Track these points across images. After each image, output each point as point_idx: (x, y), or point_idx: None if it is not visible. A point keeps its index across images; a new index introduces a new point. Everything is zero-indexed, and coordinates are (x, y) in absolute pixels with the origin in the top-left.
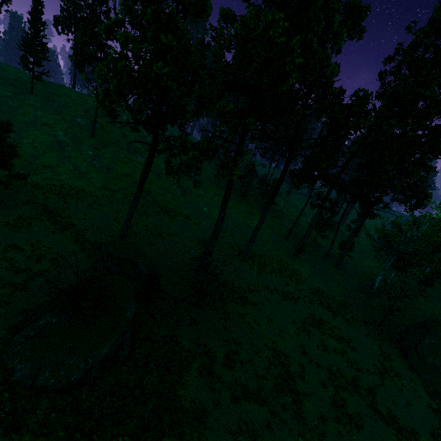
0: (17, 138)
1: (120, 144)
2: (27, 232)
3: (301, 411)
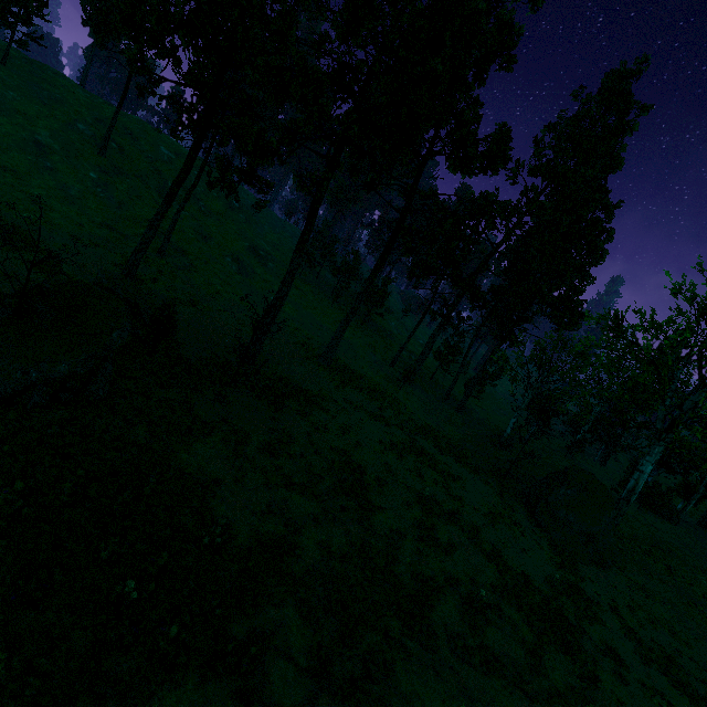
0: None
1: (149, 180)
2: None
3: (368, 518)
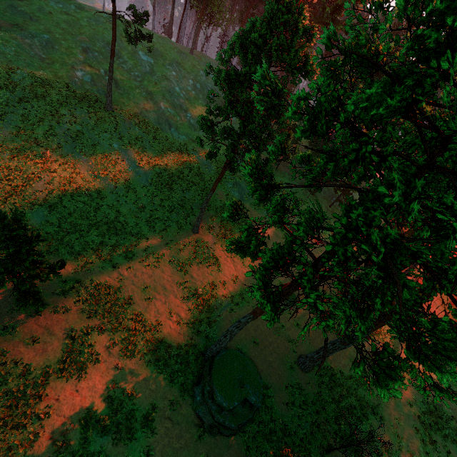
0: (4, 142)
1: (147, 113)
2: (92, 369)
3: None
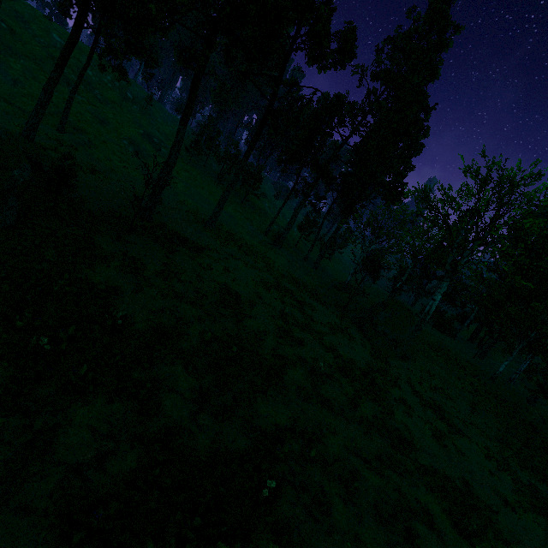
0: None
1: (43, 64)
2: None
3: (242, 322)
